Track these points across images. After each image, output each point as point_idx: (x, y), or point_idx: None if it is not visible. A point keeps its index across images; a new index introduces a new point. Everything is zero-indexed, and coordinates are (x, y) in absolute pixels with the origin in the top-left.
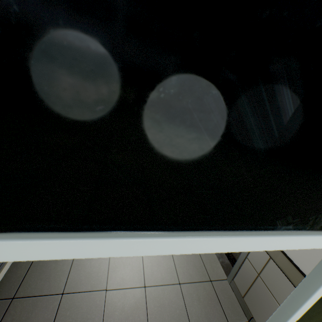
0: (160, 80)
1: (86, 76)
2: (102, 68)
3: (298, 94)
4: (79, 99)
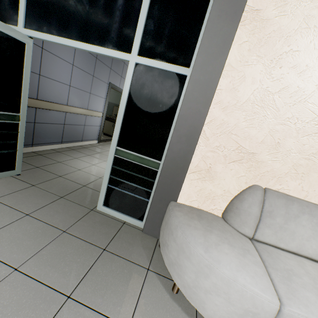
0: (65, 2)
1: (56, 2)
2: (57, 1)
3: (88, 4)
4: (54, 6)
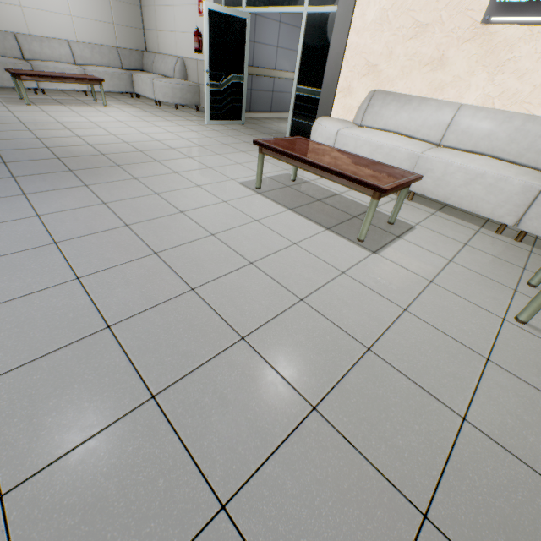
0: None
1: None
2: None
3: None
4: None
